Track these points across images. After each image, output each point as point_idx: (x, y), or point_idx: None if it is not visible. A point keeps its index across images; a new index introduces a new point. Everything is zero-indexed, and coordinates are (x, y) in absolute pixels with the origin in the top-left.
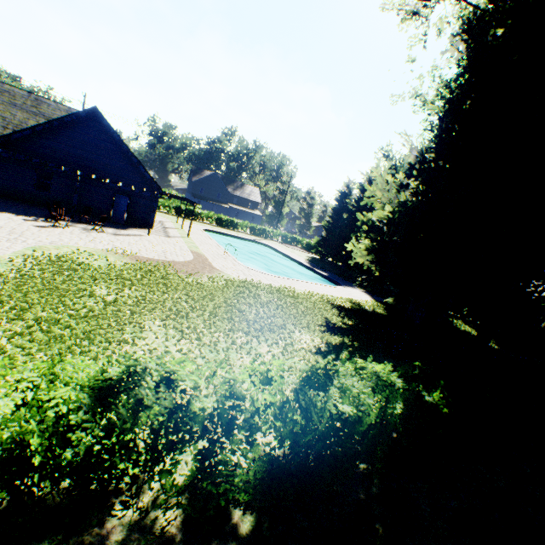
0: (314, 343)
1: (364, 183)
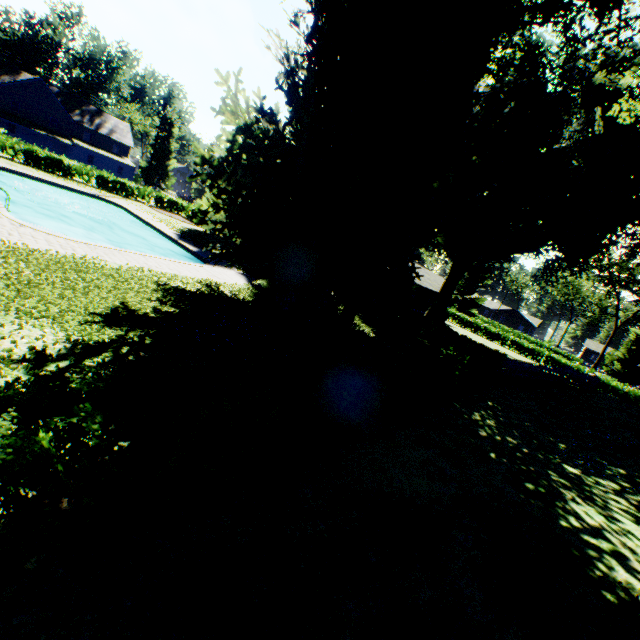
0: (42, 343)
1: None
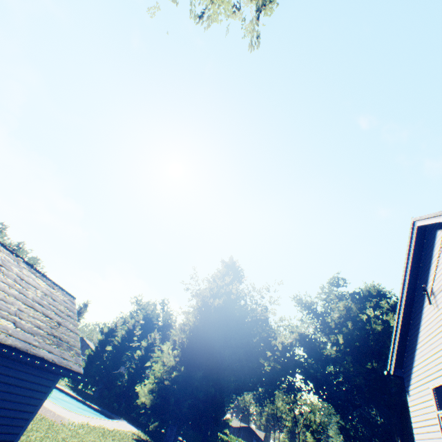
0: None
1: (130, 325)
